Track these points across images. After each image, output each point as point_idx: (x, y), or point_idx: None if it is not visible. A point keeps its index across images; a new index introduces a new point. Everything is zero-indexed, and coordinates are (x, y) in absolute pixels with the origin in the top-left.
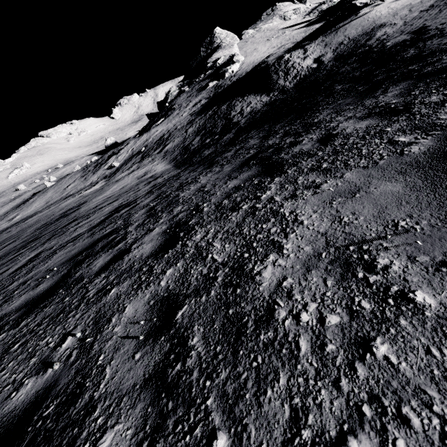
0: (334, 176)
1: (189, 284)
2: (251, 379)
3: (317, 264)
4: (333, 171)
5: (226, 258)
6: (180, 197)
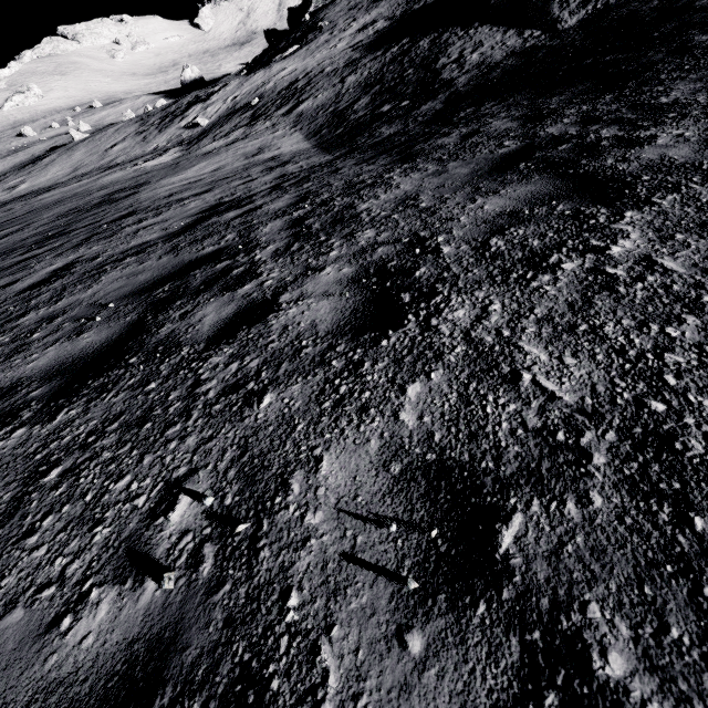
0: None
1: (497, 447)
2: None
3: None
4: None
5: (588, 397)
6: (361, 210)
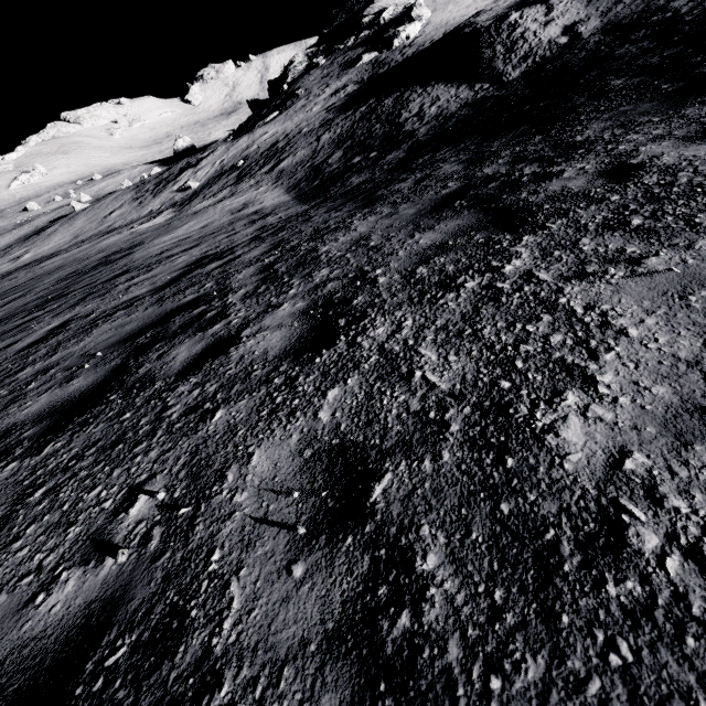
0: (669, 244)
1: (385, 428)
2: (619, 702)
3: (702, 431)
4: (663, 234)
5: (458, 383)
6: (321, 252)
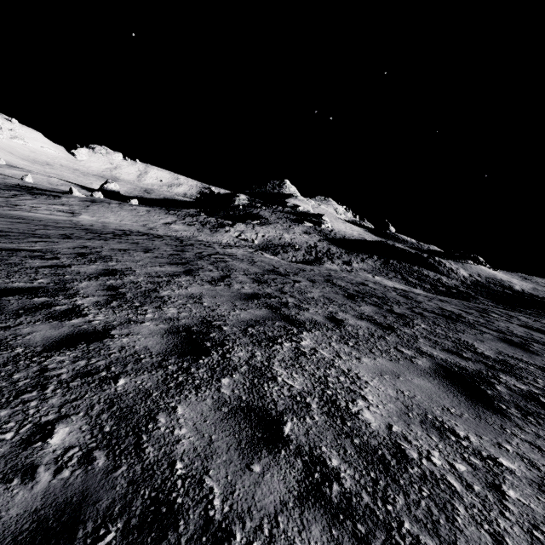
0: None
1: None
2: None
3: None
4: None
5: None
6: None
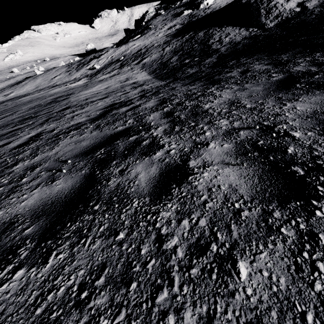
0: None
1: None
2: None
3: None
4: None
5: None
6: (206, 108)
